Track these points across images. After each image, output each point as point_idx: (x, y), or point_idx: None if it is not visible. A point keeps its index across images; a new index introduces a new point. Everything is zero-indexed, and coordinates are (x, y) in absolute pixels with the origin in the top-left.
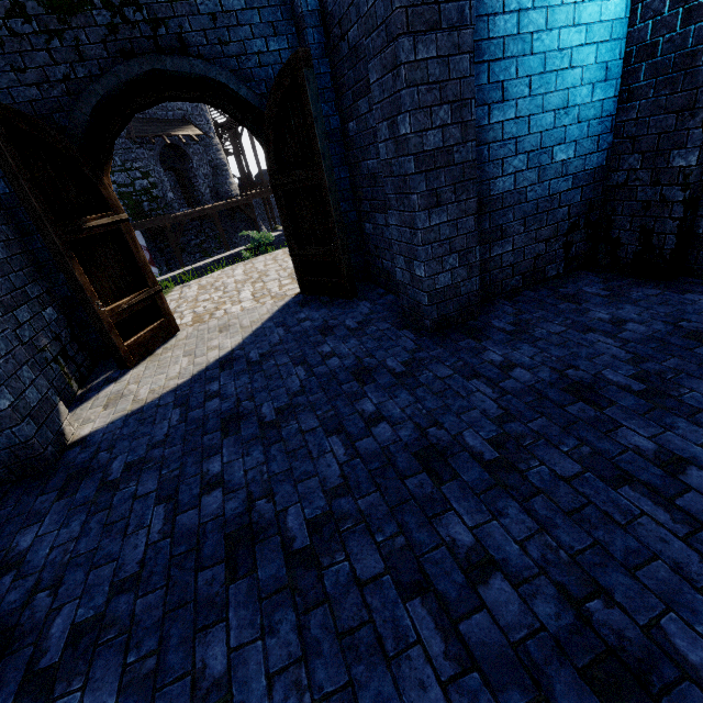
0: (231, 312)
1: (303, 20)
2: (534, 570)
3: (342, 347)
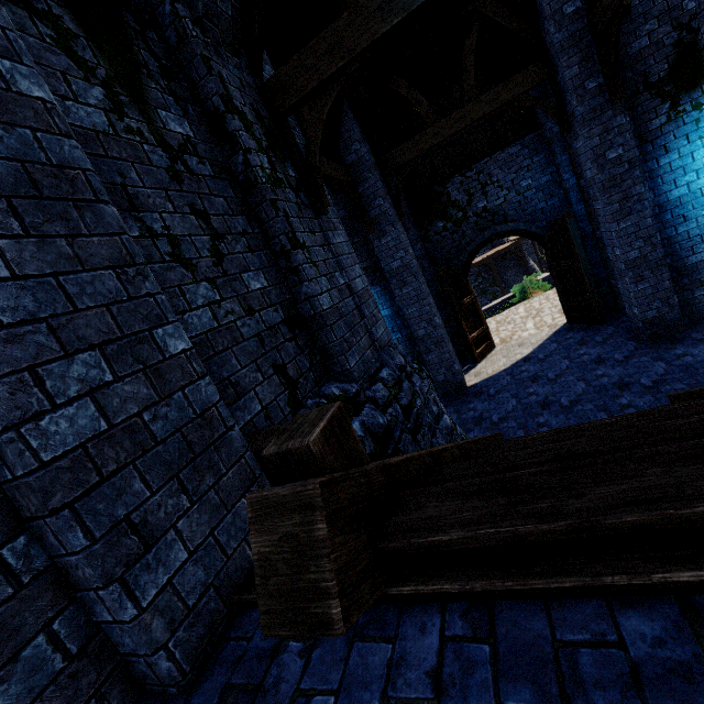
0: (522, 336)
1: (567, 190)
2: (645, 407)
3: (590, 351)
